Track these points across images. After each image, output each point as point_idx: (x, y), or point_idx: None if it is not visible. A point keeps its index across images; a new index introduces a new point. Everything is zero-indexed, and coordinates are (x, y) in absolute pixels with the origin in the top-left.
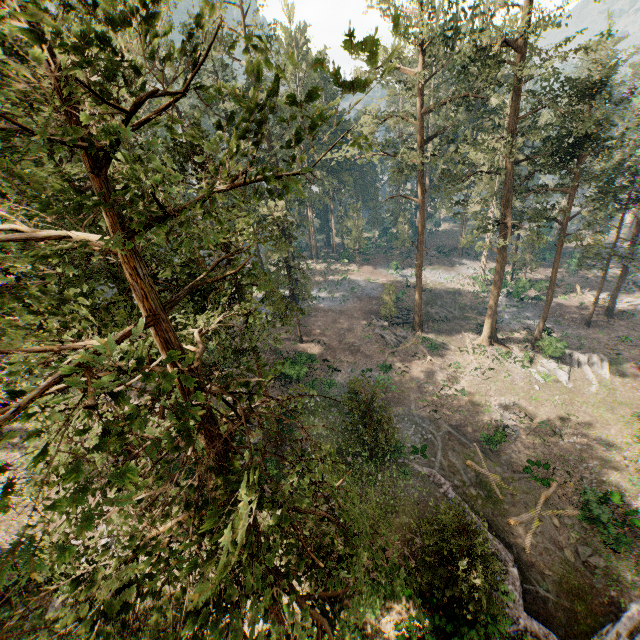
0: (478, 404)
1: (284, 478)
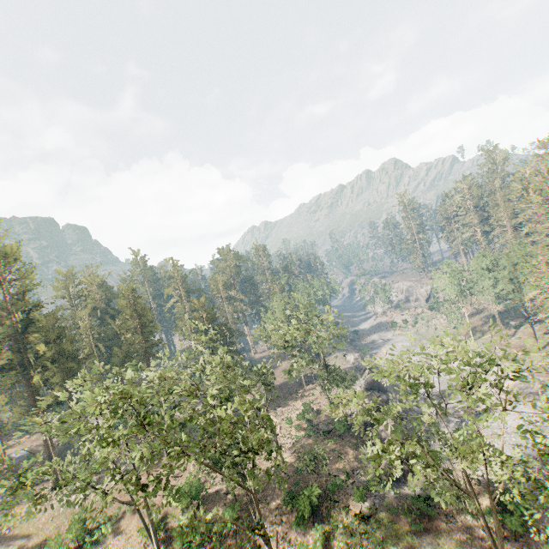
0: None
1: None
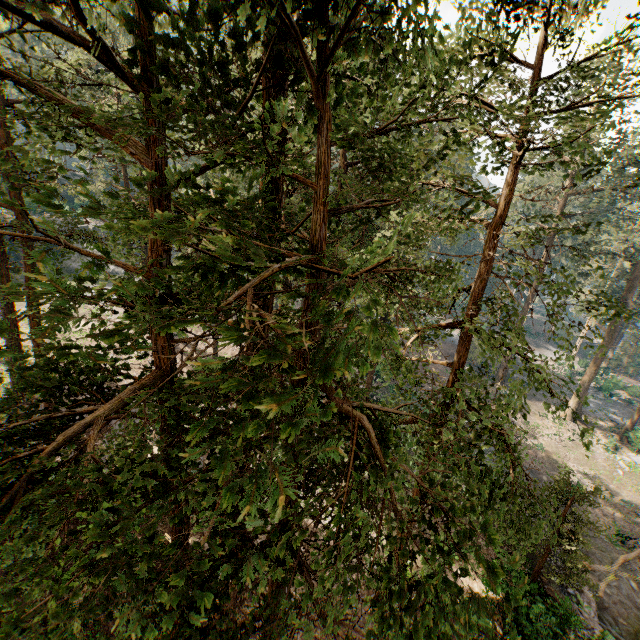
0: (555, 462)
1: None
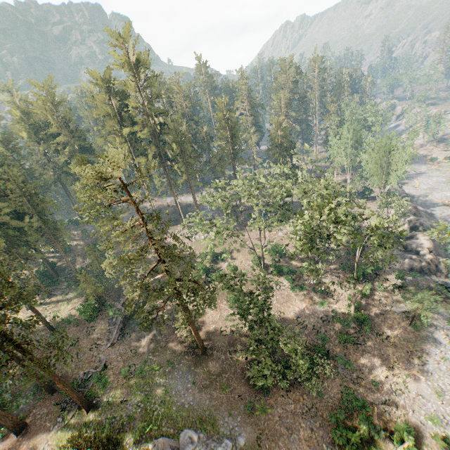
0: None
1: (75, 286)
